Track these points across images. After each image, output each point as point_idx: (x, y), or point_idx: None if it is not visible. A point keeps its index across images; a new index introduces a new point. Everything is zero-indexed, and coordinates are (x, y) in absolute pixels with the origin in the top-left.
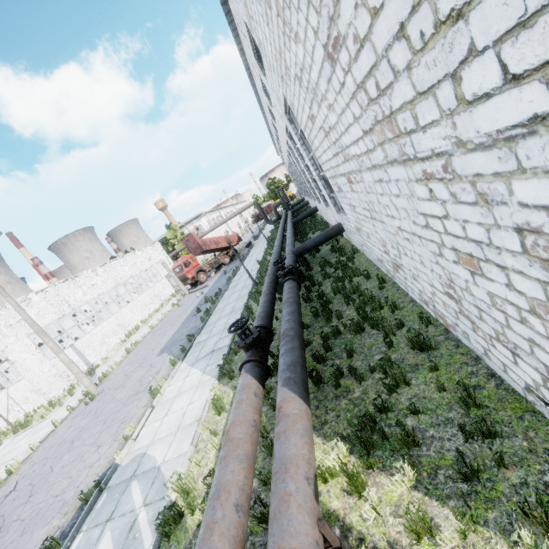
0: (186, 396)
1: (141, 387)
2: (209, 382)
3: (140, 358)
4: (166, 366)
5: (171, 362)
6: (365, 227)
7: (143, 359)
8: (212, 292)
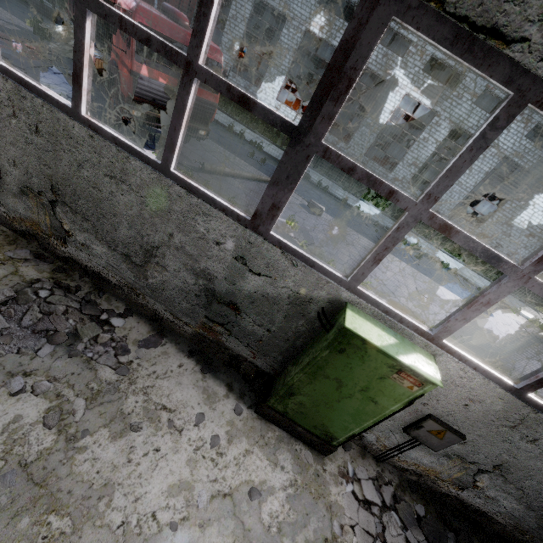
0: (539, 318)
1: (536, 336)
2: (530, 309)
3: (486, 331)
4: (513, 316)
5: (509, 312)
6: (504, 243)
7: (493, 328)
8: (351, 218)
